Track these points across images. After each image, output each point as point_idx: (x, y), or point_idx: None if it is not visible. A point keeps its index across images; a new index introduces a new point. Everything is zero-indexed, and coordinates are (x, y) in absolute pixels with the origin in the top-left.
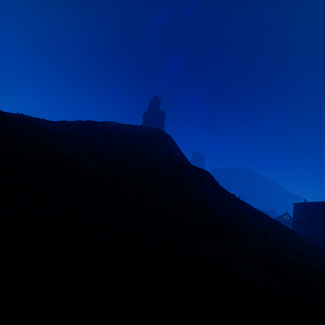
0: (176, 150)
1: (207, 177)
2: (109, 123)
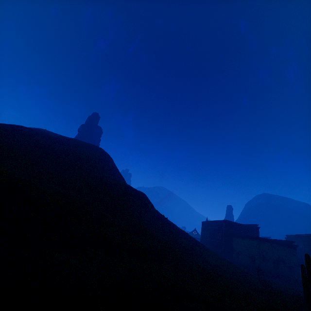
0: (116, 170)
1: (145, 199)
2: (45, 132)
